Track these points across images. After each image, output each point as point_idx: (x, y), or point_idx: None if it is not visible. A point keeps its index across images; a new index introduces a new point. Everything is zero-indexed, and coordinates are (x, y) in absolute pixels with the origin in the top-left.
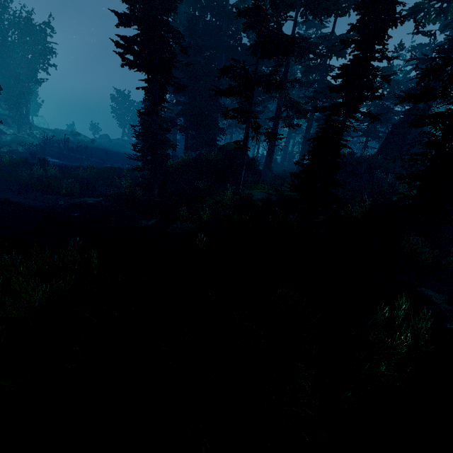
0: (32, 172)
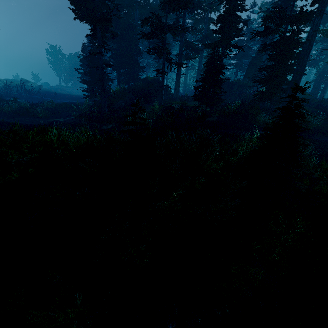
0: (8, 106)
